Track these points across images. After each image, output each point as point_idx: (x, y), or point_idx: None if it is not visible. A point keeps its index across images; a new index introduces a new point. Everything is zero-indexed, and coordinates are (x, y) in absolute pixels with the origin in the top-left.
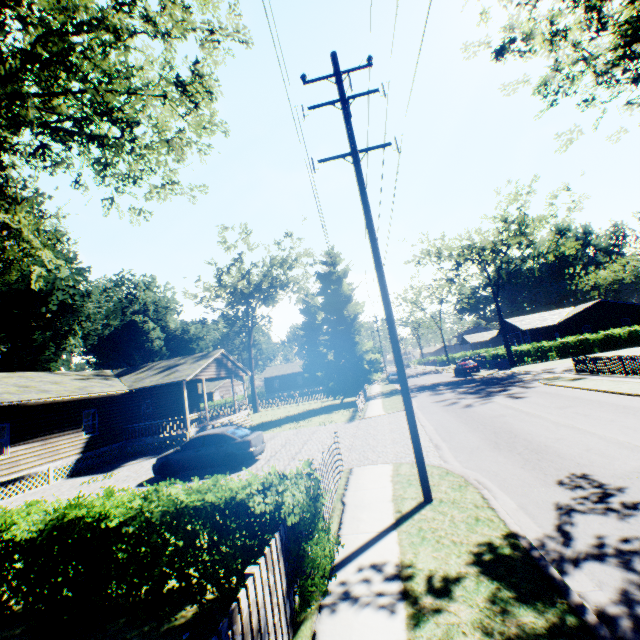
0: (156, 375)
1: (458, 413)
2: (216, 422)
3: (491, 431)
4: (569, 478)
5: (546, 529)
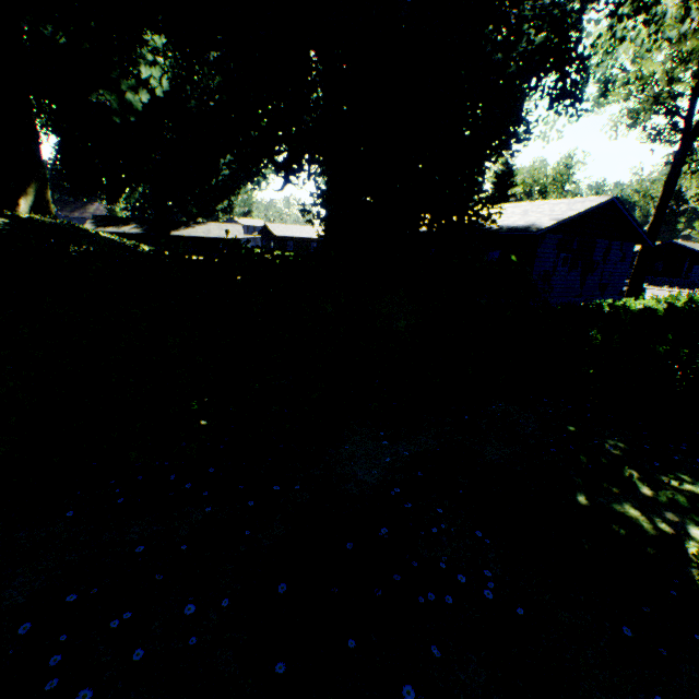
0: None
1: None
2: None
3: None
4: None
5: None
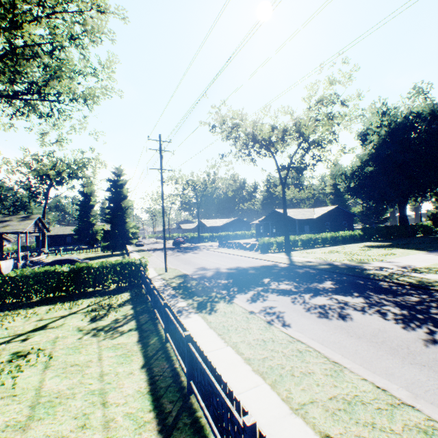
0: None
1: (174, 257)
2: (32, 259)
3: (185, 261)
4: (199, 267)
5: (191, 273)
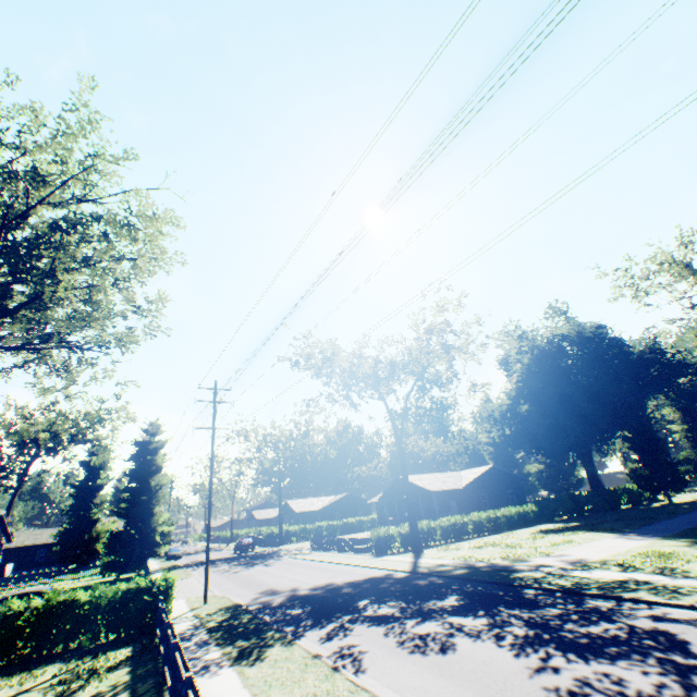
0: None
1: (229, 575)
2: None
3: (244, 581)
4: (266, 590)
5: (248, 602)
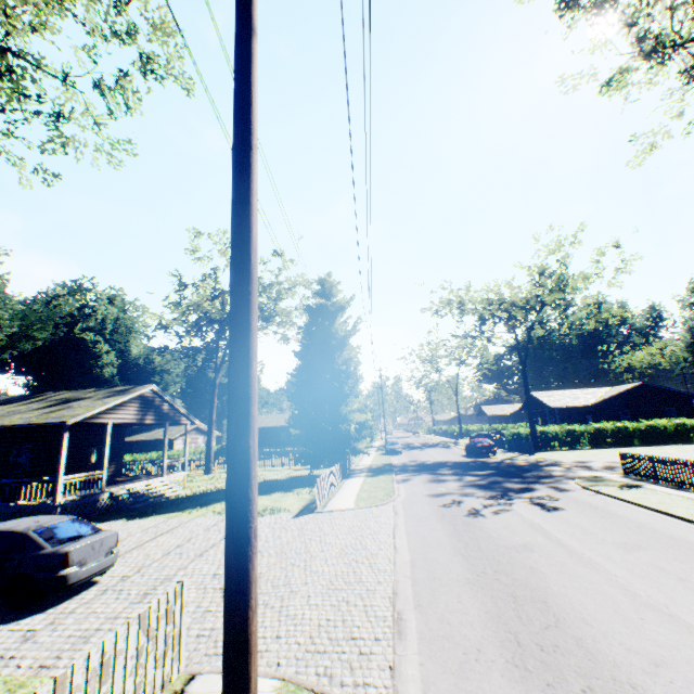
0: (37, 410)
1: (457, 527)
2: (119, 488)
3: (509, 593)
4: None
5: None
